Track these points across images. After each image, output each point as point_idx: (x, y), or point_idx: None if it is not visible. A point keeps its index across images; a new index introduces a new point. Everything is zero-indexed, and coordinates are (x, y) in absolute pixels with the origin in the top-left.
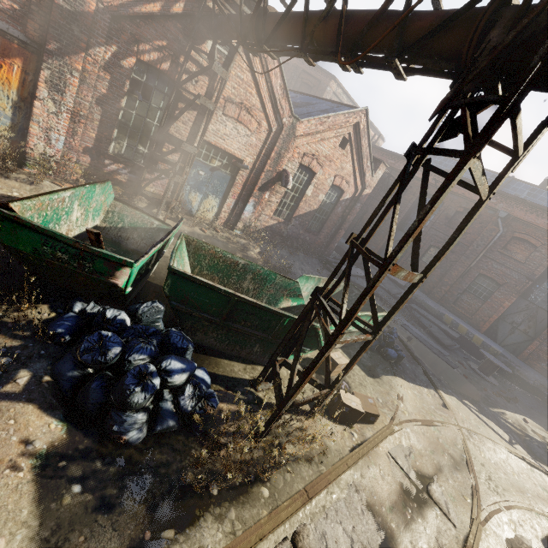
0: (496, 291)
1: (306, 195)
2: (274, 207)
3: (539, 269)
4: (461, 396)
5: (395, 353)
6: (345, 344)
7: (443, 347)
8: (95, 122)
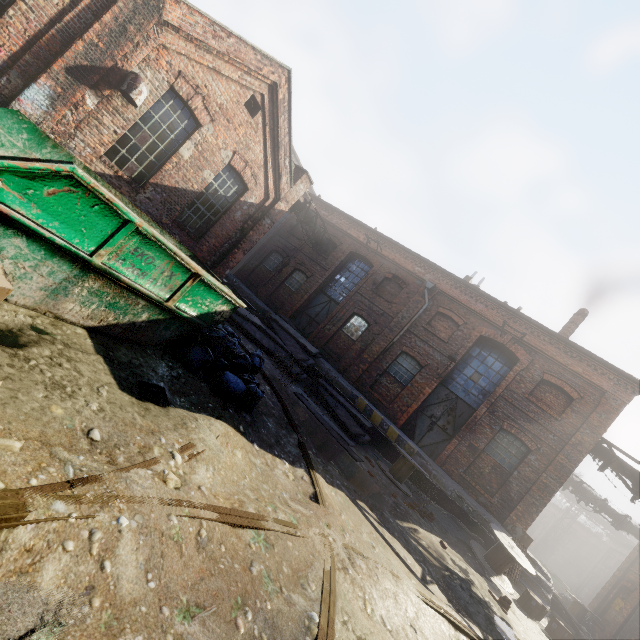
0: (417, 374)
1: (181, 156)
2: (108, 139)
3: (460, 350)
4: (355, 494)
5: (241, 383)
6: (110, 328)
7: (349, 436)
8: None
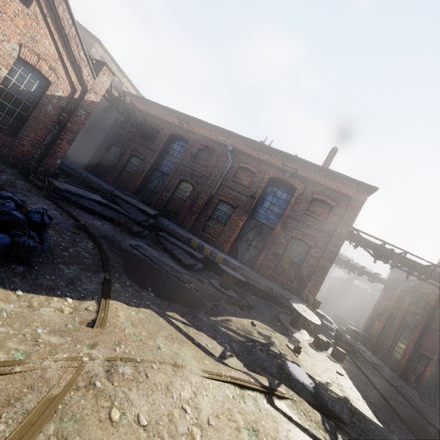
0: (232, 213)
1: None
2: None
3: (258, 190)
4: (168, 307)
5: (1, 238)
6: None
7: (185, 268)
8: None
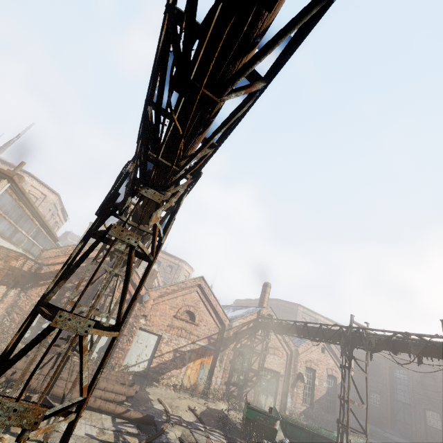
0: None
1: (316, 385)
2: (301, 396)
3: None
4: None
5: None
6: None
7: None
8: (228, 370)
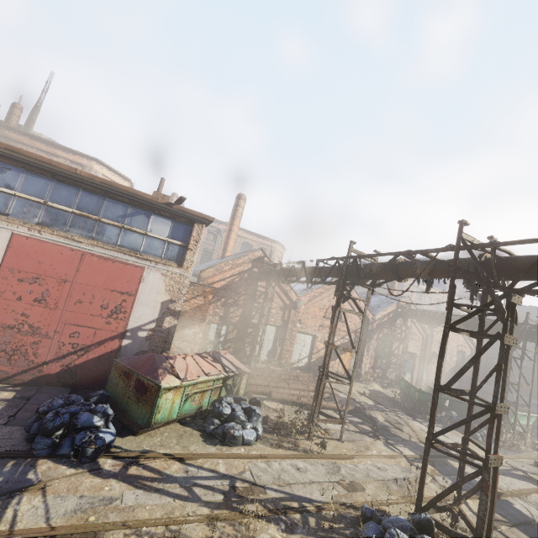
0: None
1: (446, 360)
2: (434, 371)
3: None
4: None
5: None
6: None
7: None
8: (373, 357)
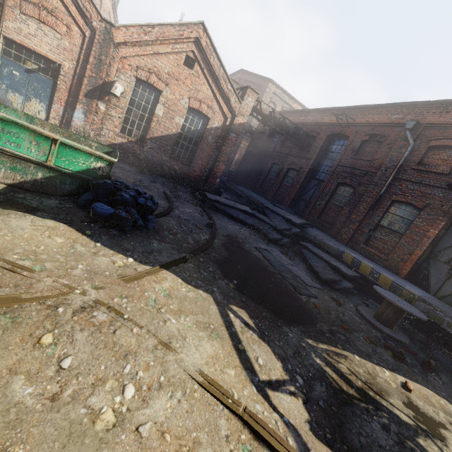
0: (415, 218)
1: (157, 115)
2: (118, 123)
3: None
4: (239, 302)
5: (108, 209)
6: (22, 184)
7: (323, 283)
8: None
